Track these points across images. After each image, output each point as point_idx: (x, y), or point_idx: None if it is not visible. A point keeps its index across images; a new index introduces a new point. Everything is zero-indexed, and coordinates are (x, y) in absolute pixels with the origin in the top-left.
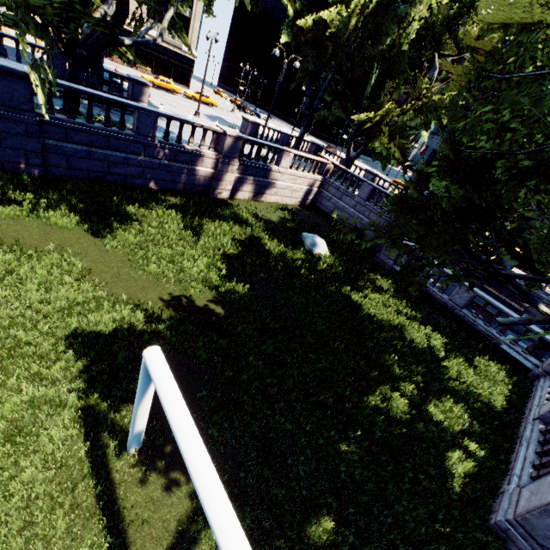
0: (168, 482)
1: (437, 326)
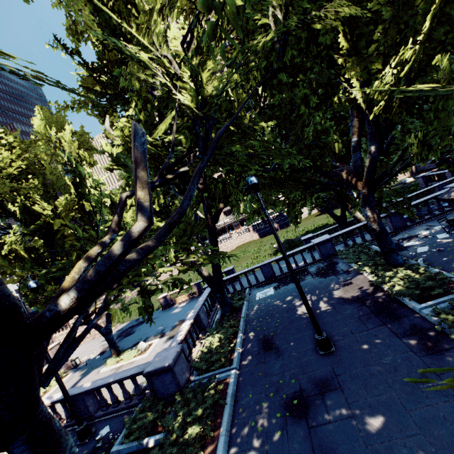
0: None
1: None
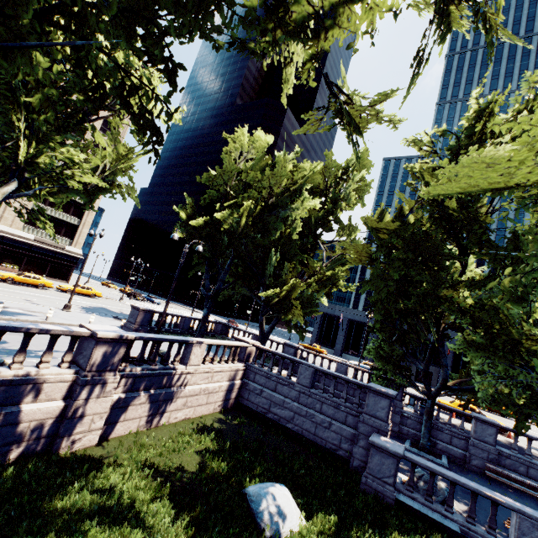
0: None
1: None
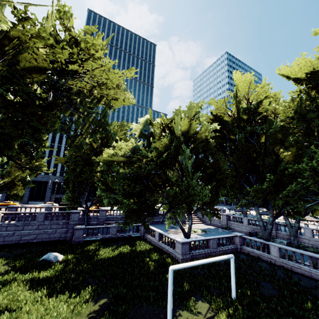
0: (179, 316)
1: (121, 244)
